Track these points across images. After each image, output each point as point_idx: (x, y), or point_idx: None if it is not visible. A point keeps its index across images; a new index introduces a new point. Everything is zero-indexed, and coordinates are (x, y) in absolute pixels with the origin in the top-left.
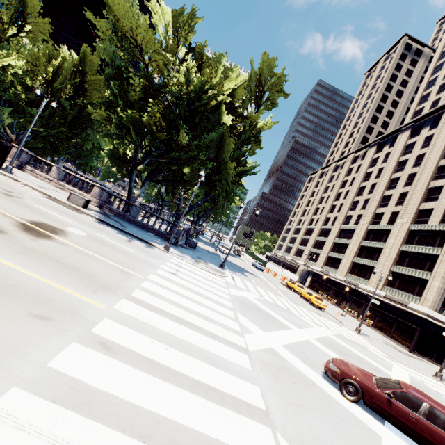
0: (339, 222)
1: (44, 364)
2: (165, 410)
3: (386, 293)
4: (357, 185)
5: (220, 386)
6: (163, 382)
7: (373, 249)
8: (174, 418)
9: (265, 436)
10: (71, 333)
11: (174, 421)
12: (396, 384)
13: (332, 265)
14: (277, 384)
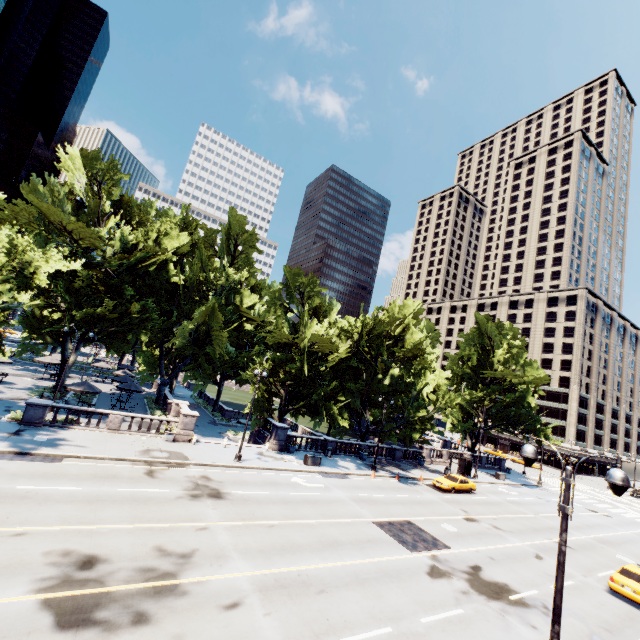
0: None
1: None
2: None
3: None
4: None
5: None
6: None
7: None
8: None
9: None
10: None
11: None
12: None
13: None
14: None
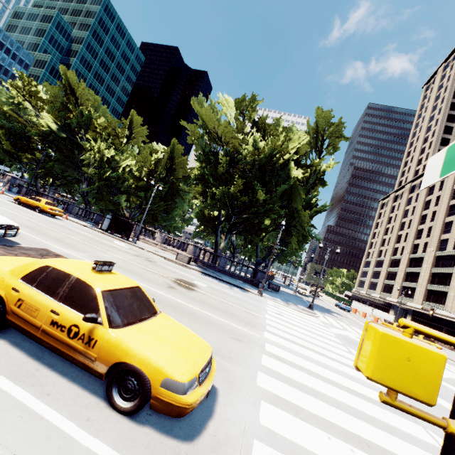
0: (432, 249)
1: (260, 363)
2: (339, 398)
3: None
4: (444, 204)
5: (366, 394)
6: (327, 384)
7: None
8: (347, 403)
9: (419, 429)
10: (257, 349)
11: (348, 405)
12: None
13: (436, 301)
14: (413, 403)
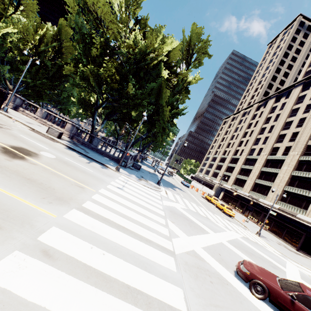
0: (245, 153)
1: None
2: None
3: (280, 206)
4: (259, 126)
5: (147, 290)
6: (95, 289)
7: (271, 174)
8: None
9: None
10: (17, 241)
11: None
12: (298, 287)
13: (239, 185)
14: (197, 285)
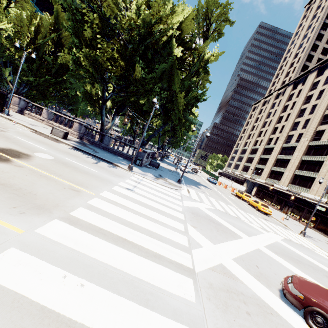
0: (281, 141)
1: None
2: None
3: (327, 199)
4: (297, 108)
5: None
6: None
7: (314, 163)
8: None
9: None
10: None
11: None
12: None
13: (275, 178)
14: (227, 322)
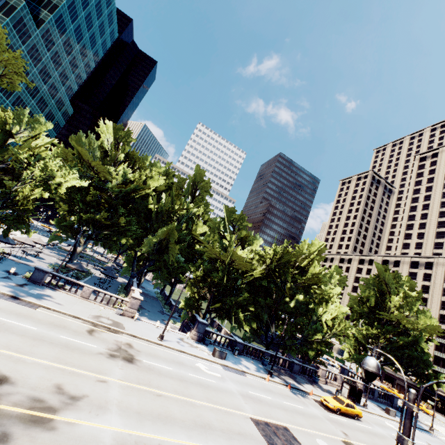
0: None
1: None
2: None
3: None
4: None
5: None
6: None
7: None
8: None
9: None
10: None
11: None
12: None
13: None
14: None
